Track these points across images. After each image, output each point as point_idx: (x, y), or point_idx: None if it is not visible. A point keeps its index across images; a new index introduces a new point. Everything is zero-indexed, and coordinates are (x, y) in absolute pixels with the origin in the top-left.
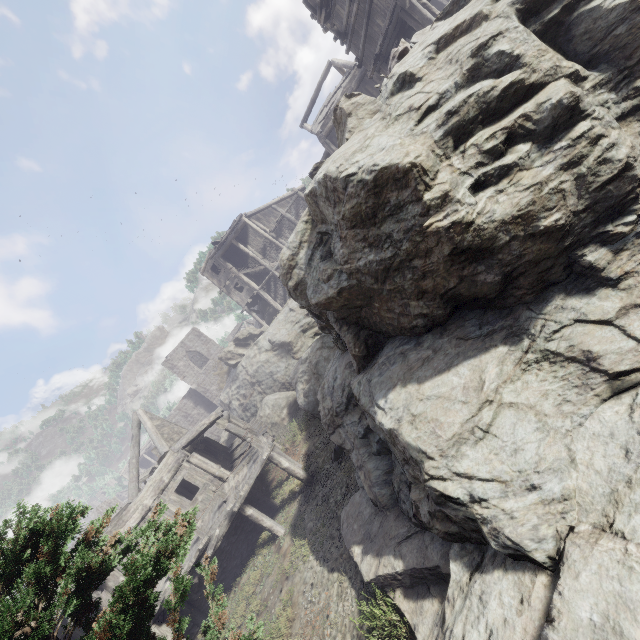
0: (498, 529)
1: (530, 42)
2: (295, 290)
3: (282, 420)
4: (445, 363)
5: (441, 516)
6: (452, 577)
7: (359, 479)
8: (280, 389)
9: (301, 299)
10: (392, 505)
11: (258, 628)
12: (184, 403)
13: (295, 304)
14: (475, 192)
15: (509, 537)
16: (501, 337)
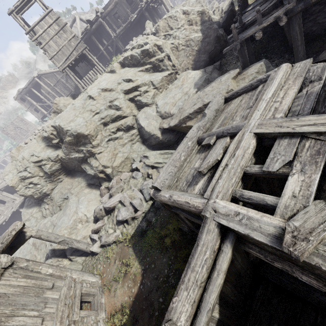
0: None
1: (33, 170)
2: None
3: None
4: (31, 206)
5: None
6: None
7: None
8: None
9: None
10: None
11: None
12: None
13: None
14: (27, 188)
15: None
16: (39, 205)
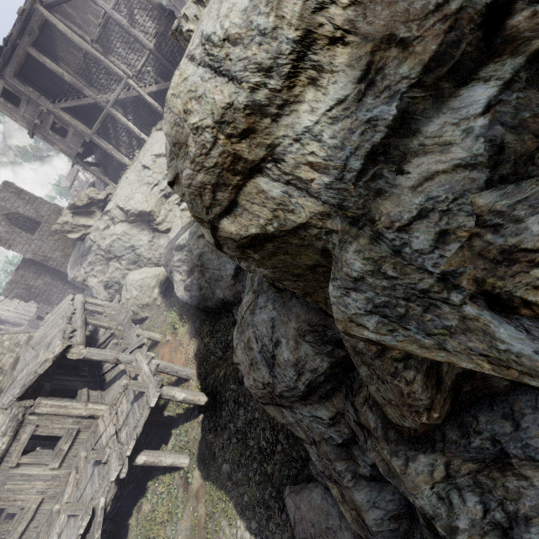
0: None
1: None
2: (248, 248)
3: (154, 301)
4: None
5: None
6: None
7: (320, 478)
8: (146, 265)
9: (258, 264)
10: None
11: None
12: (20, 275)
13: (149, 159)
14: None
15: None
16: None
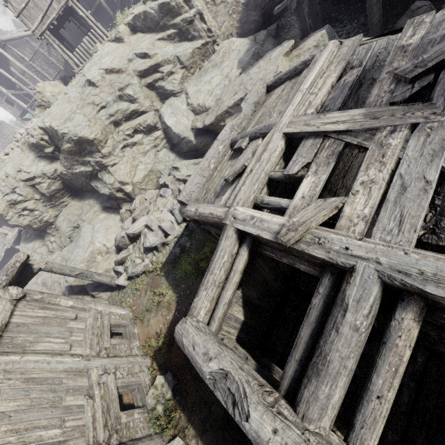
0: None
1: (24, 191)
2: None
3: None
4: (31, 240)
5: None
6: None
7: None
8: None
9: None
10: None
11: None
12: None
13: None
14: (21, 216)
15: None
16: (42, 237)
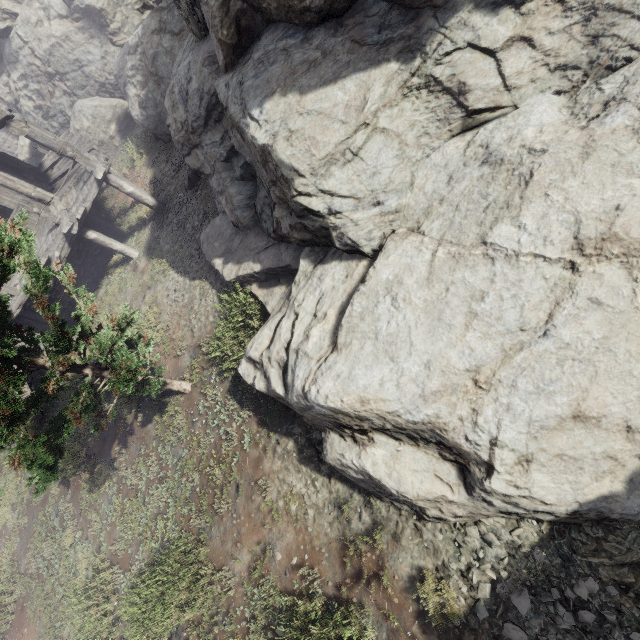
0: (344, 233)
1: None
2: None
3: (111, 139)
4: (333, 73)
5: (300, 228)
6: (300, 269)
7: (220, 205)
8: (99, 93)
9: None
10: (253, 226)
11: (134, 314)
12: None
13: None
14: None
15: (351, 238)
16: (397, 50)
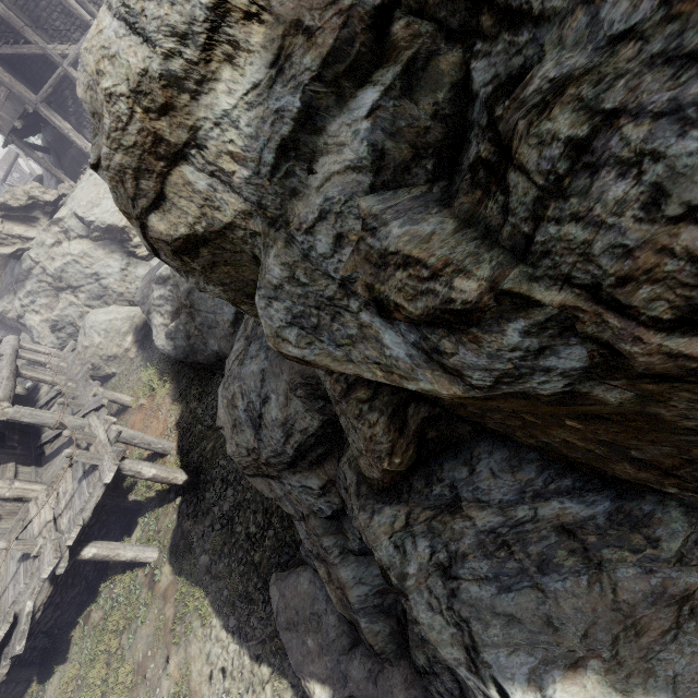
0: None
1: None
2: (184, 254)
3: (126, 352)
4: None
5: None
6: None
7: (309, 559)
8: (115, 303)
9: (206, 279)
10: (395, 654)
11: None
12: None
13: None
14: None
15: None
16: None
